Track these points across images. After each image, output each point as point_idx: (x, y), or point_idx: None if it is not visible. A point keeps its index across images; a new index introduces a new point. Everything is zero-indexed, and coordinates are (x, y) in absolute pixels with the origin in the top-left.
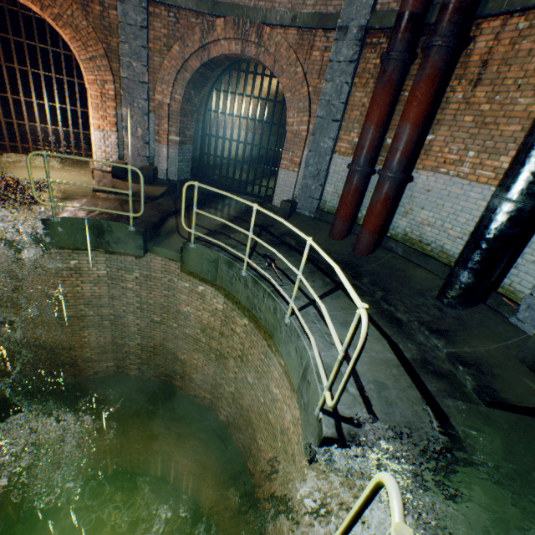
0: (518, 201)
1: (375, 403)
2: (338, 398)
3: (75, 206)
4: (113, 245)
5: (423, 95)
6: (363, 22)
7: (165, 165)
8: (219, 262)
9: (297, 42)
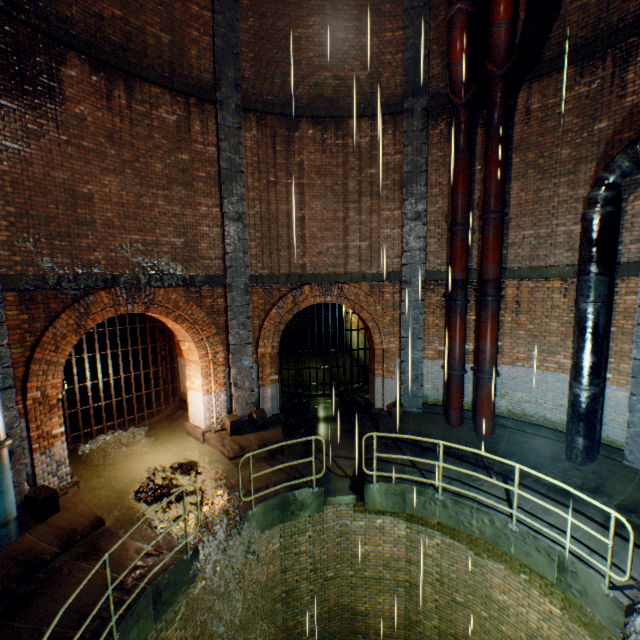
0: (591, 389)
1: (623, 566)
2: (629, 572)
3: (268, 489)
4: (296, 512)
5: (492, 326)
6: (421, 278)
7: (269, 404)
8: (406, 492)
9: (369, 289)
